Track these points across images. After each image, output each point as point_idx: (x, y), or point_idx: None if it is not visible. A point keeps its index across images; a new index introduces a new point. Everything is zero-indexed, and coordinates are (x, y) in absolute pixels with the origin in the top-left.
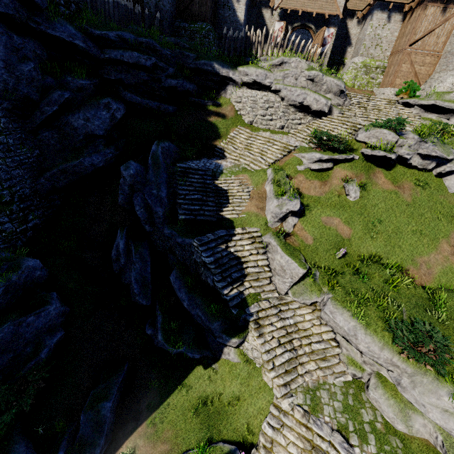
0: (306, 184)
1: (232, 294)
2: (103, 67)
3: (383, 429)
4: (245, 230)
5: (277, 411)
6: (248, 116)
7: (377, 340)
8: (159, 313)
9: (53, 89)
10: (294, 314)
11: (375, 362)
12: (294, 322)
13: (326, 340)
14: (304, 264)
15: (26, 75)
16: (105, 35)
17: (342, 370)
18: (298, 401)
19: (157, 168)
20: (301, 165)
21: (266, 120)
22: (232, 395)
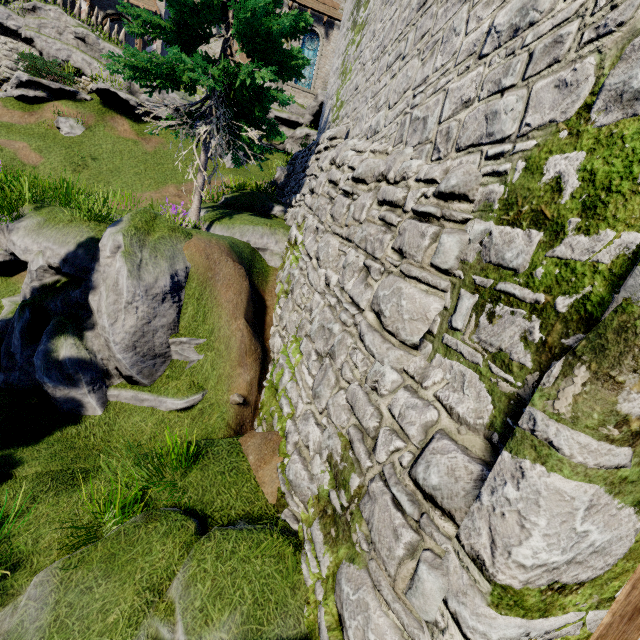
0: (0, 111)
1: None
2: None
3: None
4: None
5: None
6: None
7: None
8: None
9: None
10: None
11: None
12: None
13: None
14: None
15: None
16: None
17: None
18: None
19: None
20: (1, 91)
21: None
22: None
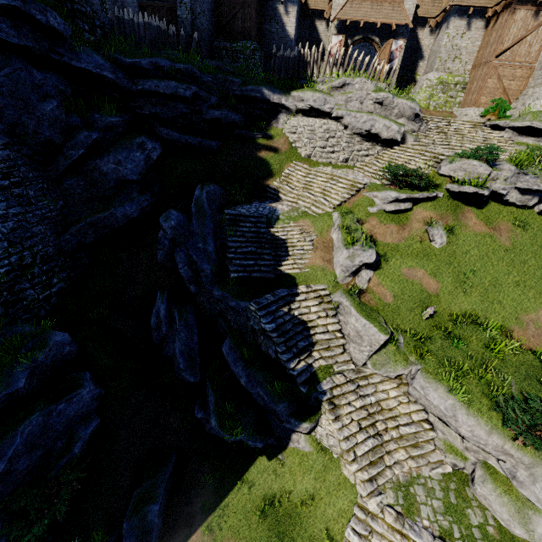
0: (381, 229)
1: (299, 367)
2: (135, 100)
3: (497, 534)
4: (310, 288)
5: (362, 514)
6: (305, 149)
7: (482, 422)
8: (210, 393)
9: (79, 129)
10: (376, 390)
11: (480, 449)
12: (376, 400)
13: (417, 422)
14: (385, 328)
15: (48, 115)
16: (137, 63)
17: (439, 459)
18: (388, 501)
19: (202, 217)
20: (374, 206)
21: (326, 153)
22: (305, 493)
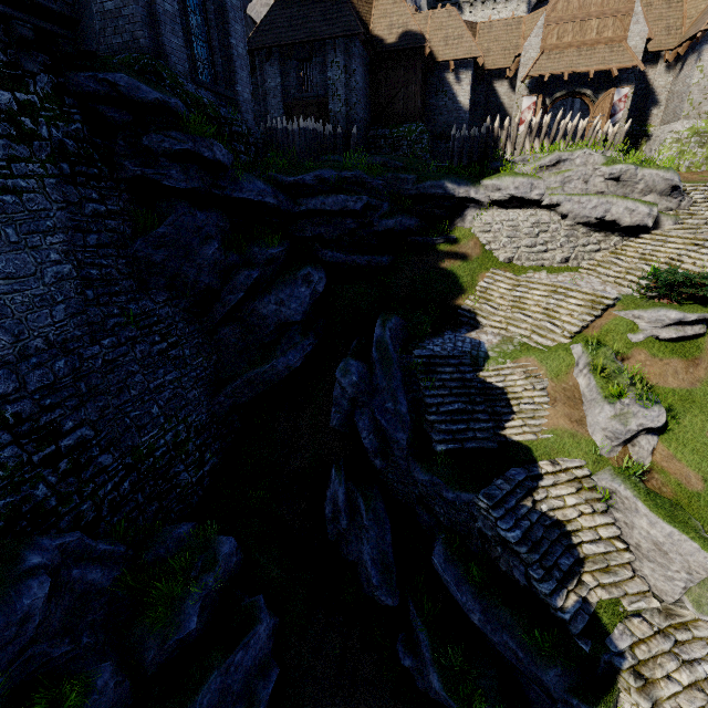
0: (656, 367)
1: (570, 605)
2: (296, 222)
3: None
4: (558, 466)
5: None
6: (504, 251)
7: None
8: (421, 628)
9: (237, 268)
10: None
11: None
12: None
13: None
14: None
15: (209, 260)
16: (300, 180)
17: None
18: None
19: (388, 365)
20: (637, 332)
21: (536, 253)
22: None
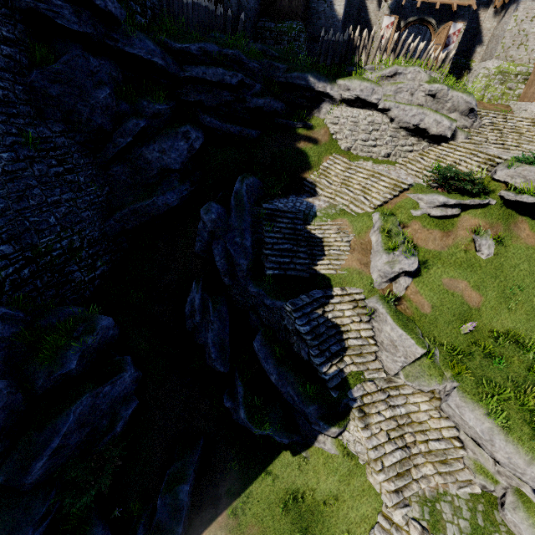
0: (423, 235)
1: (331, 372)
2: (181, 86)
3: None
4: (345, 292)
5: (387, 524)
6: (346, 141)
7: (522, 451)
8: (240, 385)
9: (127, 116)
10: (406, 401)
11: (514, 475)
12: (406, 412)
13: (447, 438)
14: (423, 341)
15: (101, 103)
16: (186, 48)
17: (467, 479)
18: (413, 514)
19: (241, 211)
20: (417, 210)
21: (368, 147)
22: (328, 493)
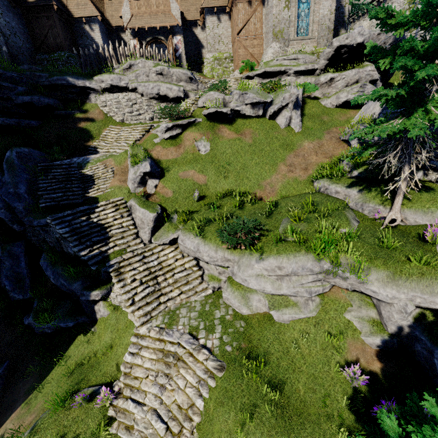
0: (164, 152)
1: (91, 254)
2: None
3: (231, 318)
4: (108, 201)
5: (135, 338)
6: (118, 116)
7: (211, 245)
8: (33, 300)
9: None
10: (159, 256)
11: (225, 269)
12: (158, 262)
13: (189, 268)
14: (156, 210)
15: None
16: None
17: (203, 287)
18: (156, 323)
19: (13, 170)
20: (157, 138)
21: (135, 116)
22: (105, 346)
